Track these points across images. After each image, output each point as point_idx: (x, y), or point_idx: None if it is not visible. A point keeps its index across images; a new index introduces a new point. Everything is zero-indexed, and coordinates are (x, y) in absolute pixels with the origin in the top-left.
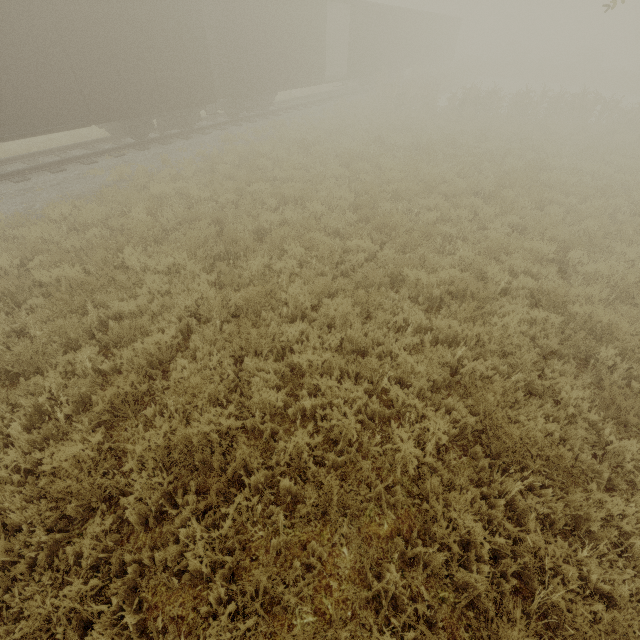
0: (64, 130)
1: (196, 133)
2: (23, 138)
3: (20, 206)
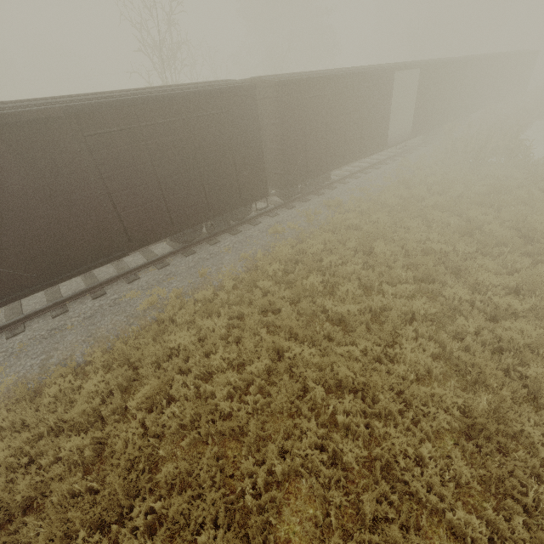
0: (100, 265)
1: (246, 223)
2: (55, 284)
3: (38, 359)
